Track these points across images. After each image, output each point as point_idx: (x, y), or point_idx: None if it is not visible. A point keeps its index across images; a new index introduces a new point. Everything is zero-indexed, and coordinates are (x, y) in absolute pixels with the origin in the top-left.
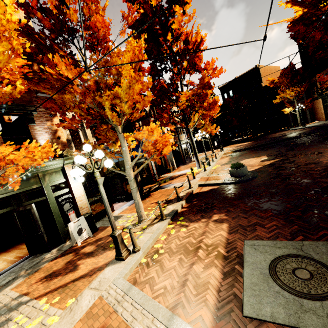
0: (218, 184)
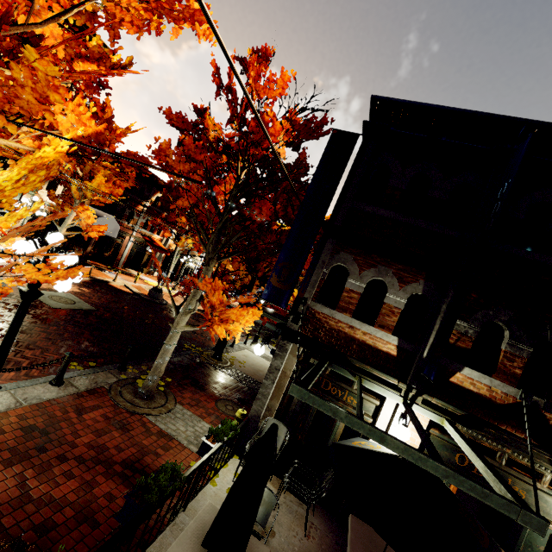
0: (133, 291)
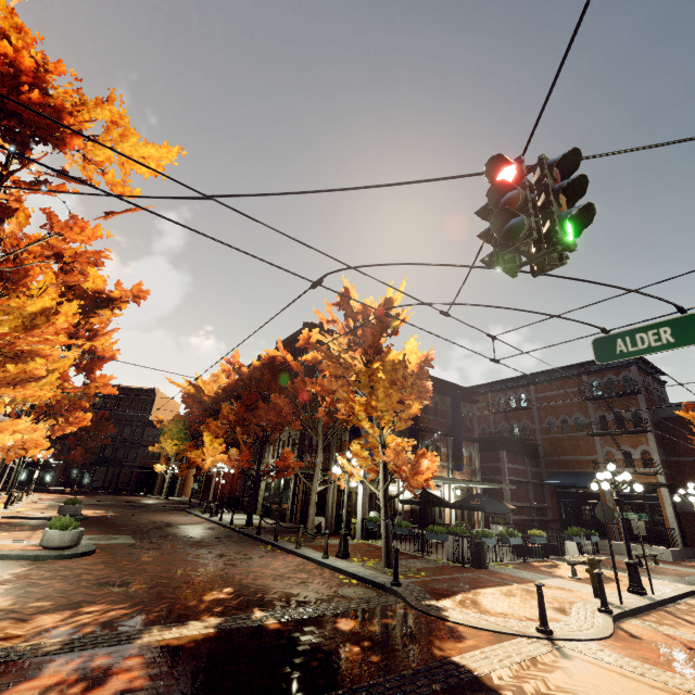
0: (38, 518)
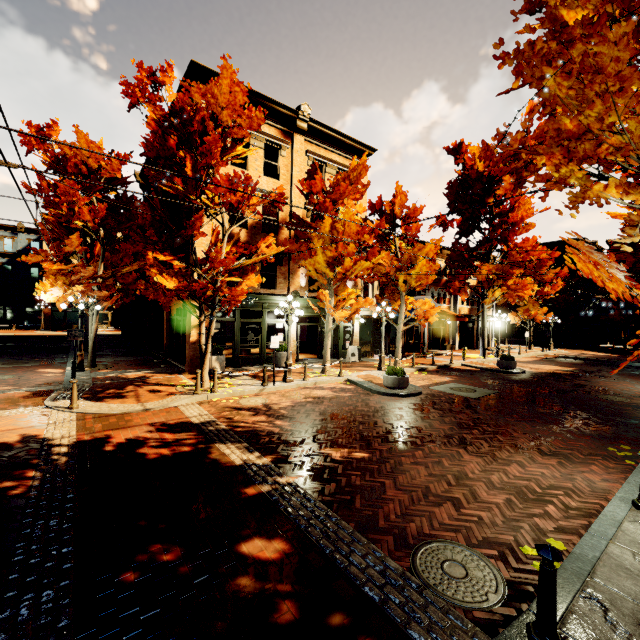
0: (479, 368)
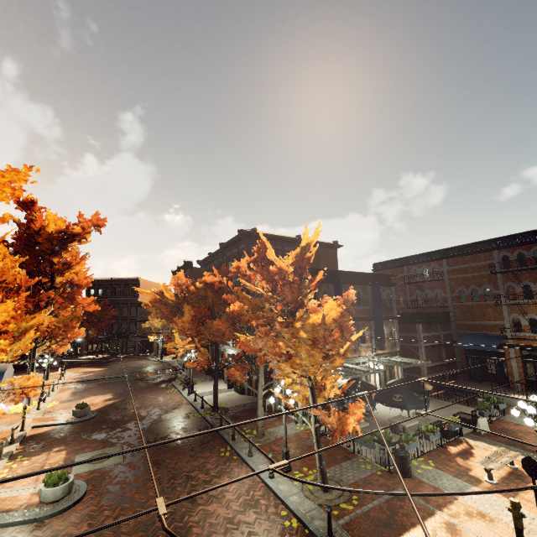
0: (58, 424)
